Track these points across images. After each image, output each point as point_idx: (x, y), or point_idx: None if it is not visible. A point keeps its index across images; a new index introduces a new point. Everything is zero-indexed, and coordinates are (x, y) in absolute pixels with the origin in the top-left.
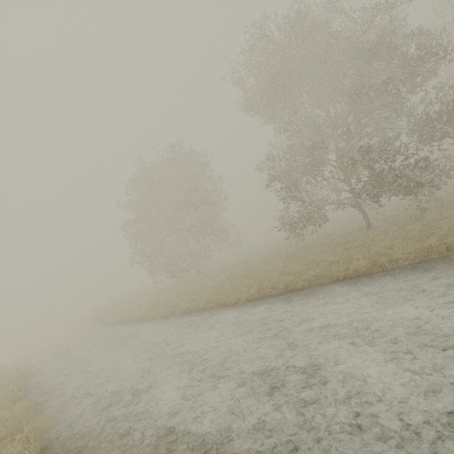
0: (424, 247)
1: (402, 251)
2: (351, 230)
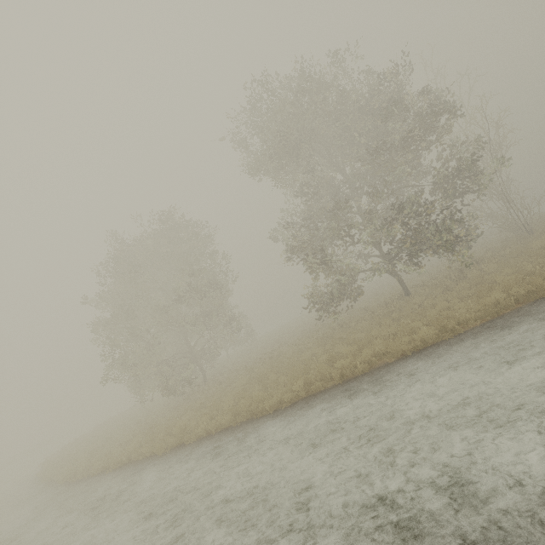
0: (493, 302)
1: (466, 311)
2: (388, 300)
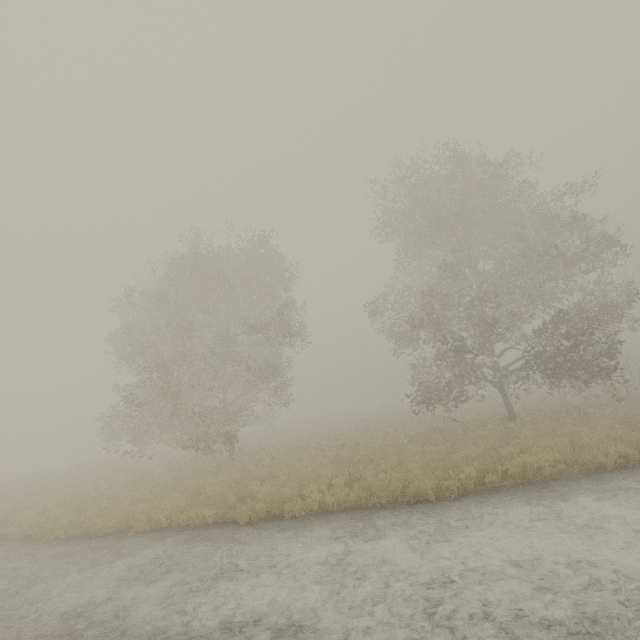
0: None
1: None
2: (484, 418)
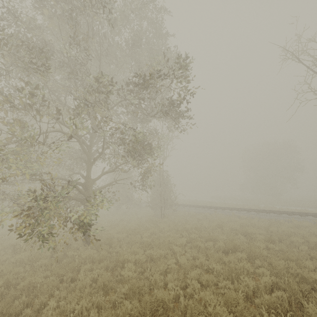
0: None
1: None
2: None
